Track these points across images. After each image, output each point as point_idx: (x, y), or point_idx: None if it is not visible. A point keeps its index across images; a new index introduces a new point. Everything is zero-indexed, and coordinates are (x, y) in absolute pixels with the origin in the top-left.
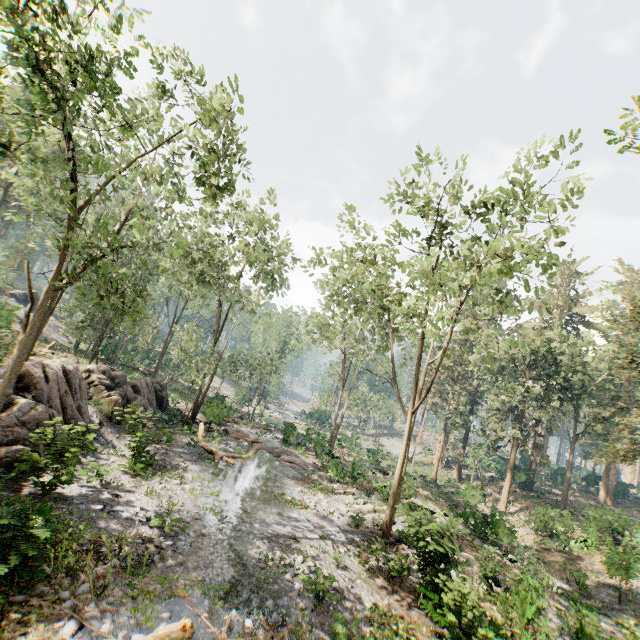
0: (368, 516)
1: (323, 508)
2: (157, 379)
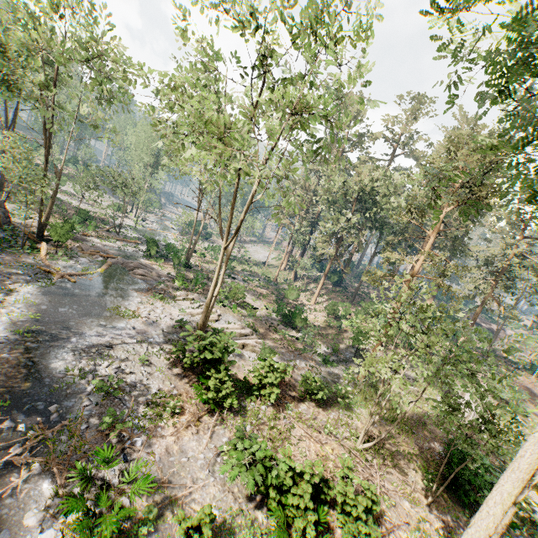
0: (196, 317)
1: (155, 315)
2: None
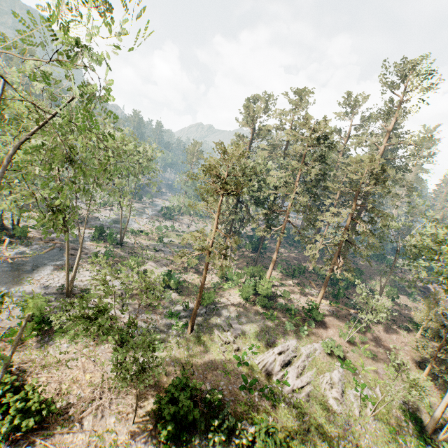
0: (85, 283)
1: (51, 282)
2: None
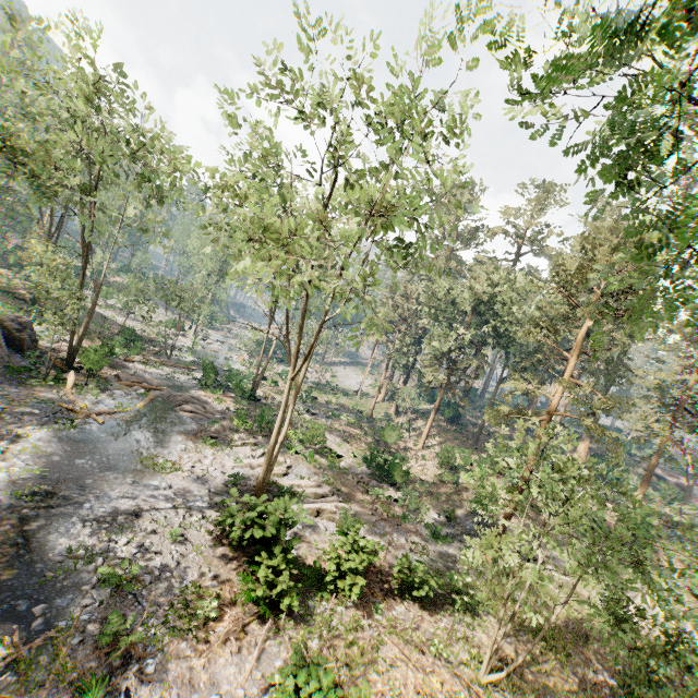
0: (258, 470)
1: (202, 468)
2: (15, 315)
